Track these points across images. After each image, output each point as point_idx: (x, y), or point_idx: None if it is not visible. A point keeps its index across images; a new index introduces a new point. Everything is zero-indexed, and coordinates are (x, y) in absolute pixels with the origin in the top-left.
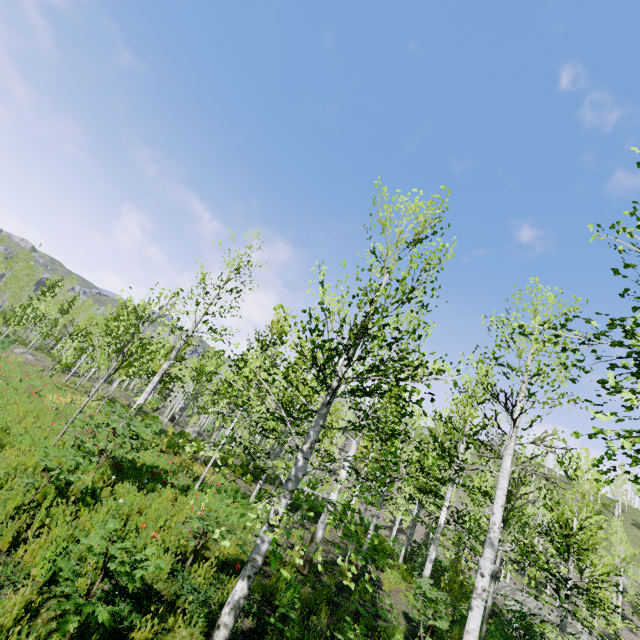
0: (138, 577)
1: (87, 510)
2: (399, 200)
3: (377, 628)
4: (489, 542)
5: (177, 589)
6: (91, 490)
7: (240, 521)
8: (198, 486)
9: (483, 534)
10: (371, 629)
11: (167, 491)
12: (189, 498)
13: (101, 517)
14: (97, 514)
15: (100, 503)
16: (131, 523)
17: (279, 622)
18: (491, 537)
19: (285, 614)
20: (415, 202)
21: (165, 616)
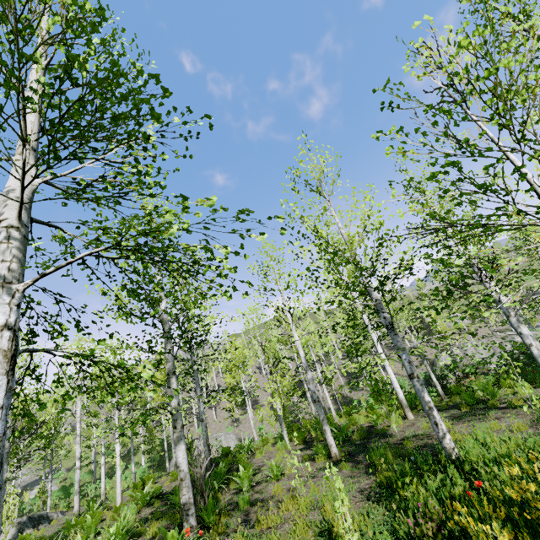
0: None
1: None
2: None
3: None
4: None
5: None
6: None
7: None
8: None
9: None
10: None
11: None
12: None
13: None
14: None
15: None
16: None
17: None
18: None
19: None
20: None
21: None
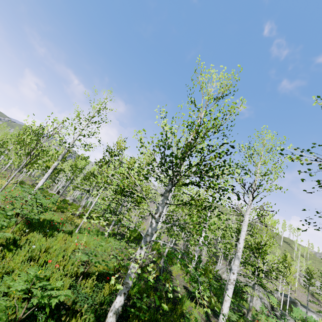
0: (53, 304)
1: (10, 253)
2: (212, 71)
3: (175, 297)
4: (237, 257)
5: (74, 298)
6: (13, 241)
7: (102, 248)
8: (77, 230)
9: (228, 251)
10: (173, 299)
11: (60, 235)
12: (73, 238)
13: (21, 259)
14: (18, 257)
15: (19, 246)
16: (41, 260)
17: (136, 310)
18: (238, 255)
19: (139, 306)
20: (222, 73)
21: (69, 319)
